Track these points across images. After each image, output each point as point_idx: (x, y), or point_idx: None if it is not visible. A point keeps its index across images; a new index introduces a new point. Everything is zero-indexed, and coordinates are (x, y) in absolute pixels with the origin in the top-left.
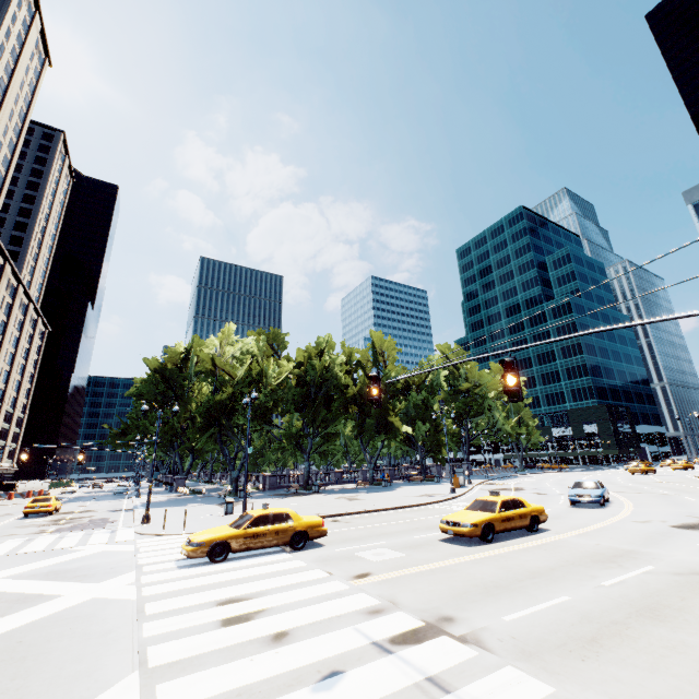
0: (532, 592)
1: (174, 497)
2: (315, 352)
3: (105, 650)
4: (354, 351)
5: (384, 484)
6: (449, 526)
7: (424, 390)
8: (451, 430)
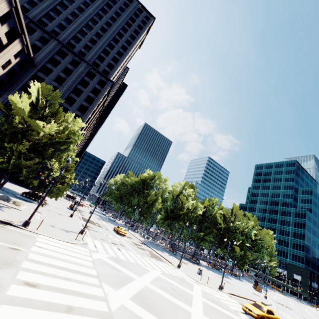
0: None
1: (143, 238)
2: (211, 203)
3: None
4: (223, 208)
5: (221, 271)
6: None
7: (244, 236)
8: (249, 257)
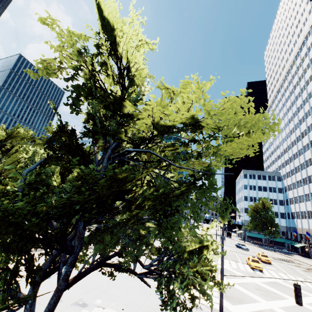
0: (303, 275)
1: None
2: None
3: (309, 288)
4: None
5: None
6: (266, 261)
7: None
8: None
